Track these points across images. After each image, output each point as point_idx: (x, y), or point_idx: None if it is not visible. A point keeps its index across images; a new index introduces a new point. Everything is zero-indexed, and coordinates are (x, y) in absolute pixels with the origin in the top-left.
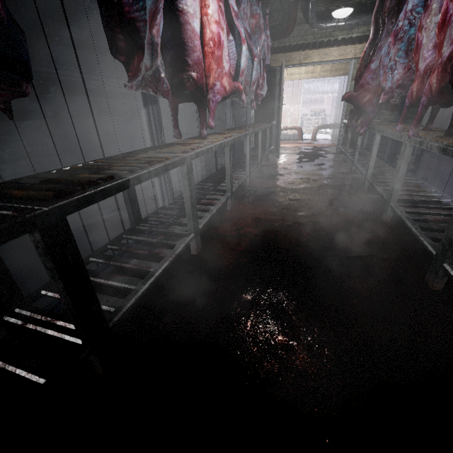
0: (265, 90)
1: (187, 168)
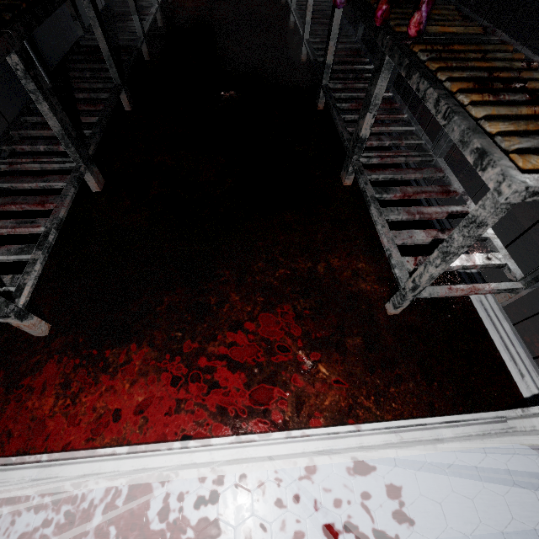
0: None
1: None
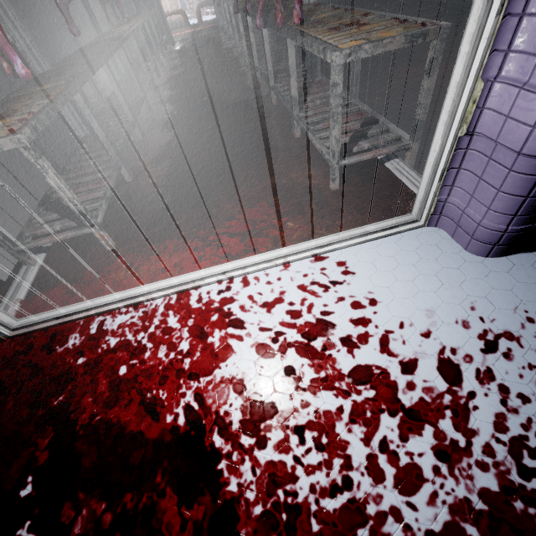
0: None
1: (134, 38)
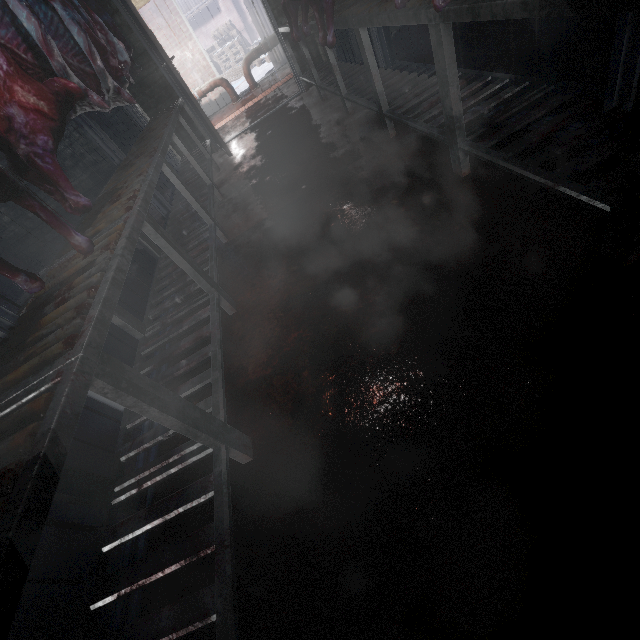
0: (122, 52)
1: (105, 380)
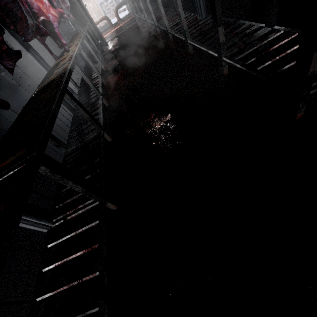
0: (67, 2)
1: (77, 66)
